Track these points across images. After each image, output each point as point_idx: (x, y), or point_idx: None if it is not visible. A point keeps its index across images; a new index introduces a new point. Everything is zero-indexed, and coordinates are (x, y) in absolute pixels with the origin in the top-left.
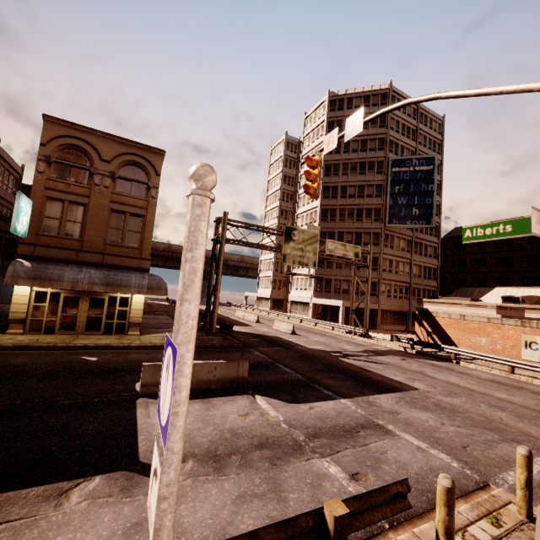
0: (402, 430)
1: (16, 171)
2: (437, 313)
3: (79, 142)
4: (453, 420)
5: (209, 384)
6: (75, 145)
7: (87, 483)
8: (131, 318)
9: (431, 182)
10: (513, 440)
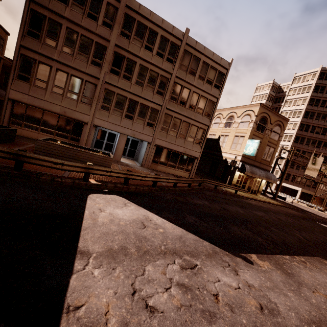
0: None
1: None
2: None
3: (266, 115)
4: None
5: None
6: (265, 116)
7: None
8: (259, 189)
9: None
10: None
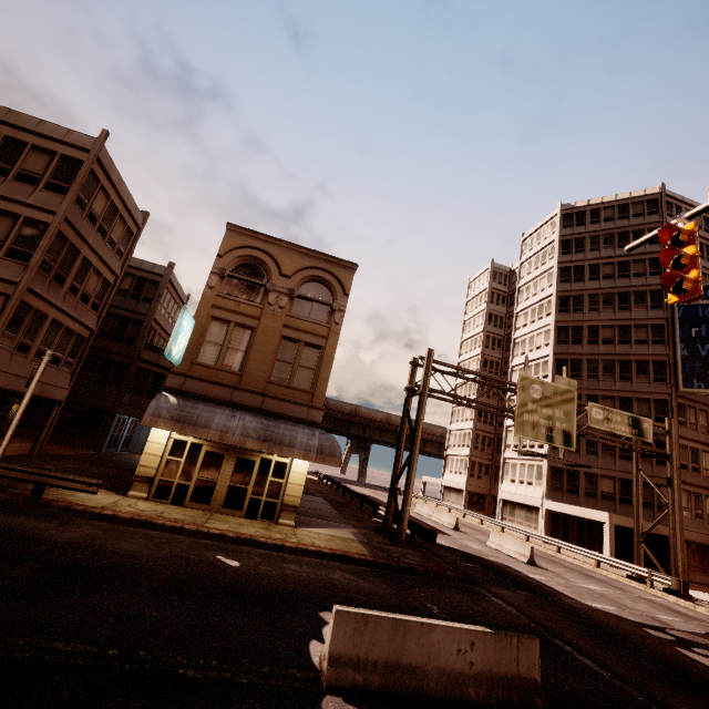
0: None
1: (181, 300)
2: None
3: (259, 253)
4: None
5: (462, 684)
6: (254, 257)
7: None
8: (285, 496)
9: None
10: None
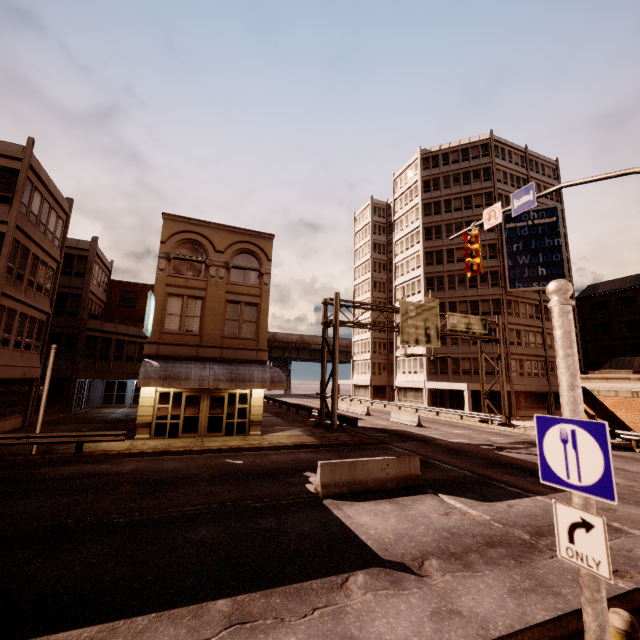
0: (632, 528)
1: (107, 268)
2: (599, 391)
3: (195, 235)
4: None
5: (385, 483)
6: (191, 239)
7: (354, 578)
8: (251, 416)
9: (557, 236)
10: None
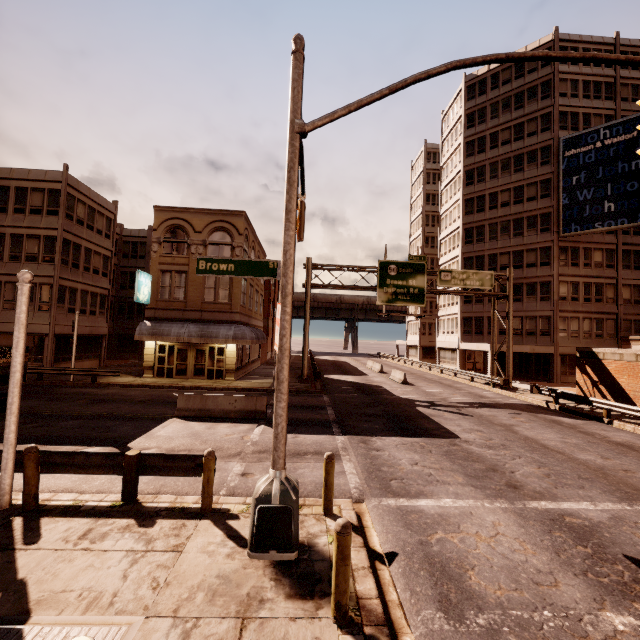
0: (352, 460)
1: None
2: (604, 354)
3: (179, 221)
4: (436, 463)
5: (229, 413)
6: (176, 224)
7: (90, 449)
8: (226, 365)
9: (635, 157)
10: (475, 486)
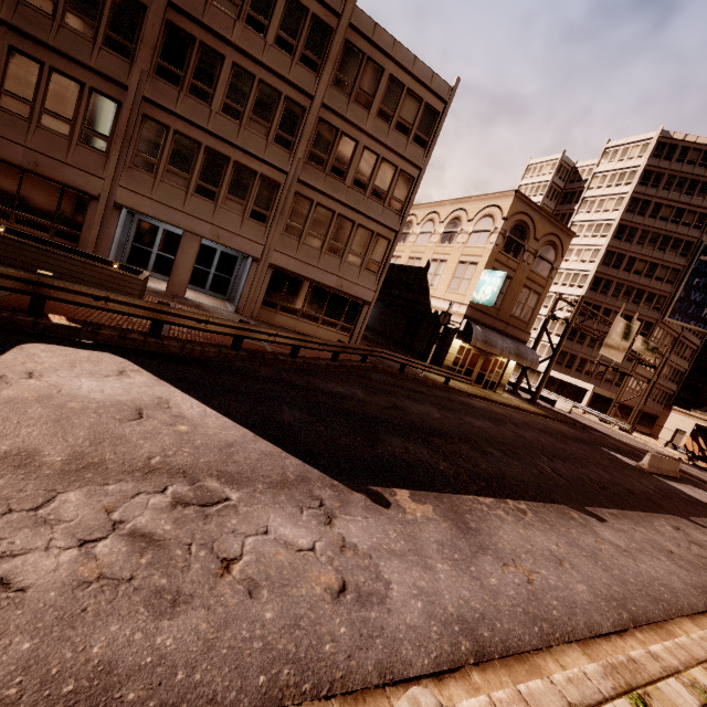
0: None
1: None
2: None
3: (527, 219)
4: None
5: (667, 472)
6: (524, 222)
7: None
8: (502, 380)
9: None
10: None
